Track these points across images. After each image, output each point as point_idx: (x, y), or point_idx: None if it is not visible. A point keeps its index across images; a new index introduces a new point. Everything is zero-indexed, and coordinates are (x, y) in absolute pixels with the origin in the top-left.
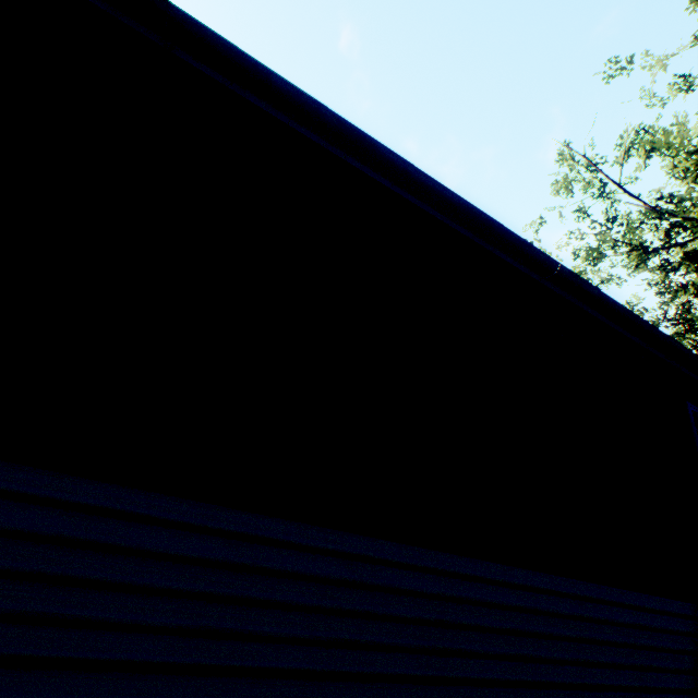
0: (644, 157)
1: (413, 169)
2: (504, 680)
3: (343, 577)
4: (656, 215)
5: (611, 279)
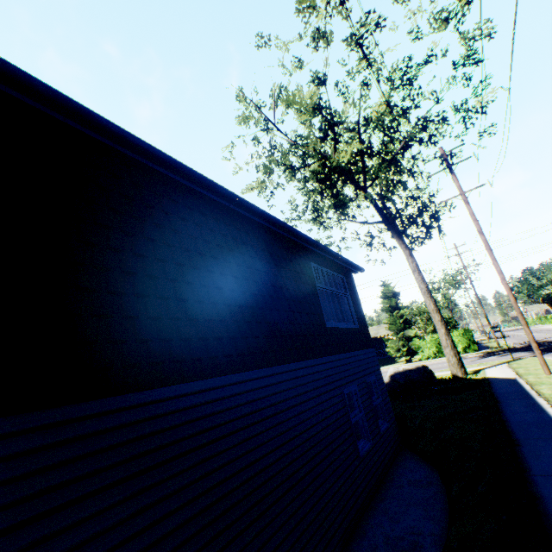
0: (285, 108)
1: (129, 134)
2: (238, 428)
3: (137, 419)
4: (295, 147)
5: (279, 186)
